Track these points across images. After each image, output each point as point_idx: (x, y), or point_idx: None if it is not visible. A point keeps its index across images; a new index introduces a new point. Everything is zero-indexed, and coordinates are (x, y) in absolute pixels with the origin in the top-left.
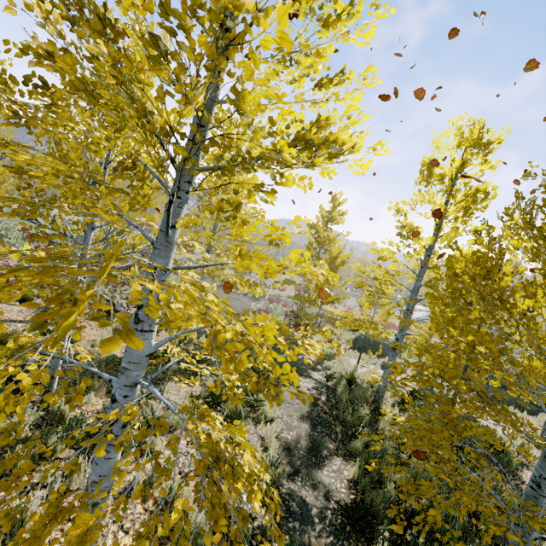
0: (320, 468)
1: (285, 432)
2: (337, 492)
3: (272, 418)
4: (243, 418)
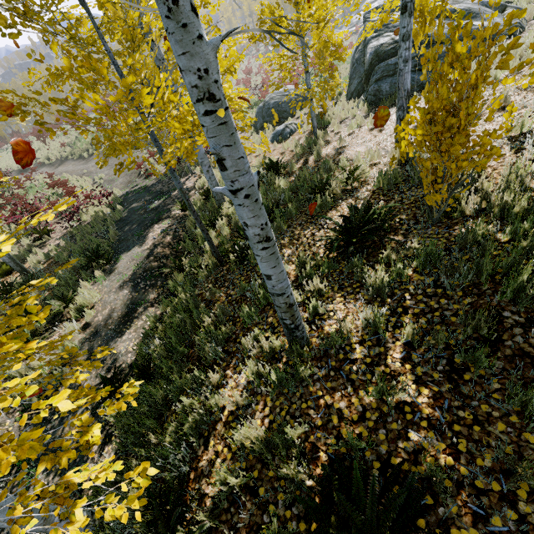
0: (122, 336)
1: (99, 315)
2: (125, 355)
3: (94, 304)
4: (31, 339)
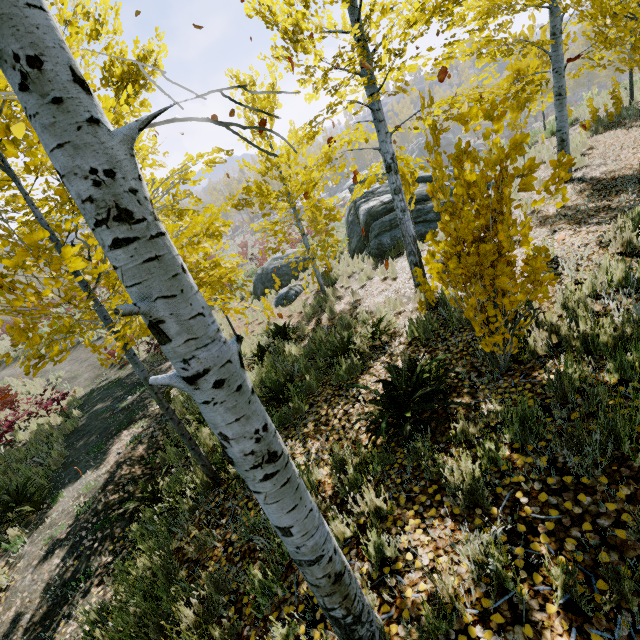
0: None
1: None
2: None
3: None
4: None
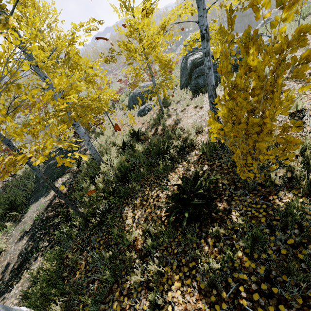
0: (10, 290)
1: None
2: None
3: None
4: None
